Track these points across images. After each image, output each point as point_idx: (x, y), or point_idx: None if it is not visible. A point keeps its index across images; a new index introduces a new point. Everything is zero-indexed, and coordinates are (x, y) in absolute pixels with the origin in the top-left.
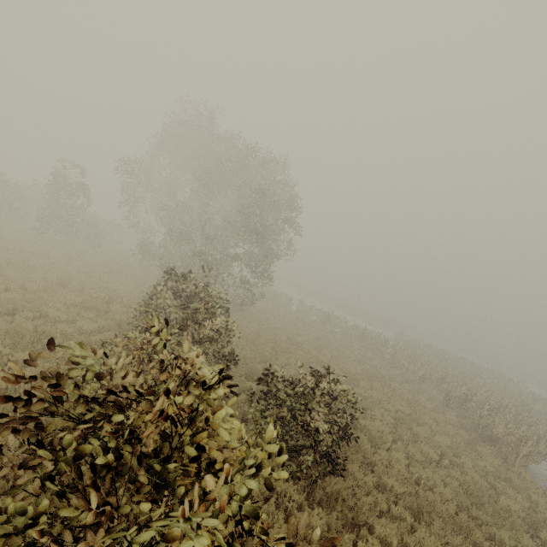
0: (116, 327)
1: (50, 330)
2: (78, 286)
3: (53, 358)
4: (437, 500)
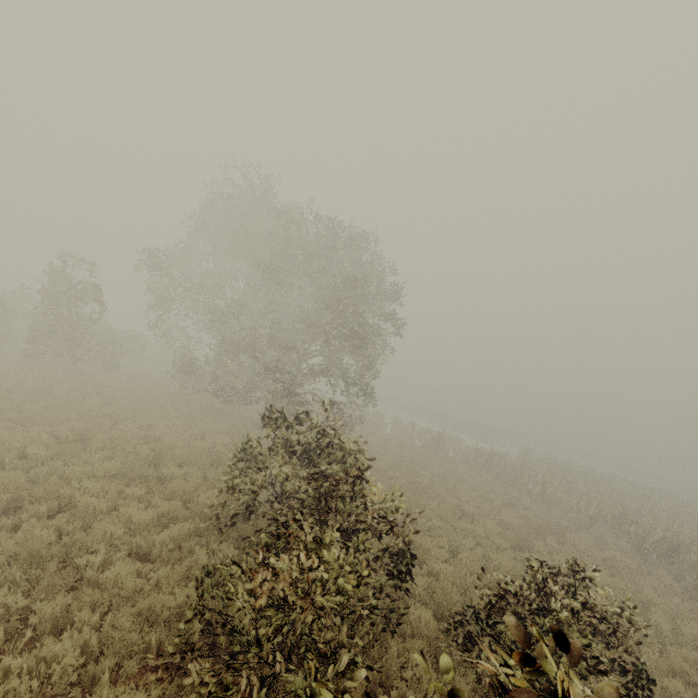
0: (186, 511)
1: (86, 537)
2: (107, 441)
3: (102, 599)
4: None
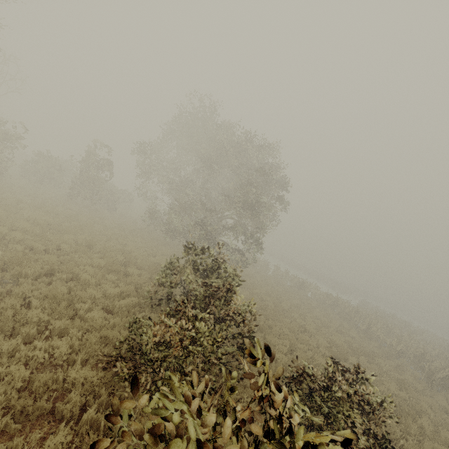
0: (136, 292)
1: (82, 294)
2: (101, 248)
3: (84, 326)
4: None
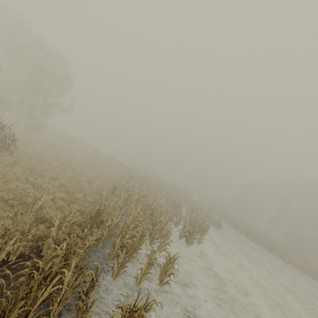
0: None
1: None
2: None
3: None
4: (40, 170)
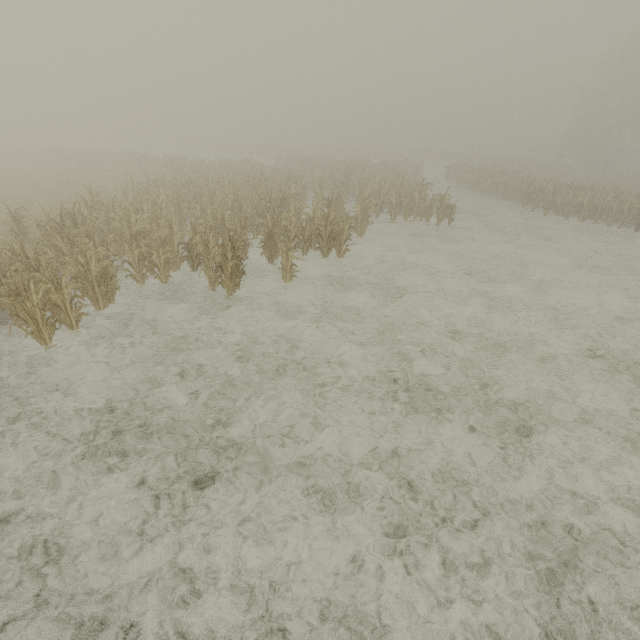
0: None
1: None
2: None
3: None
4: None
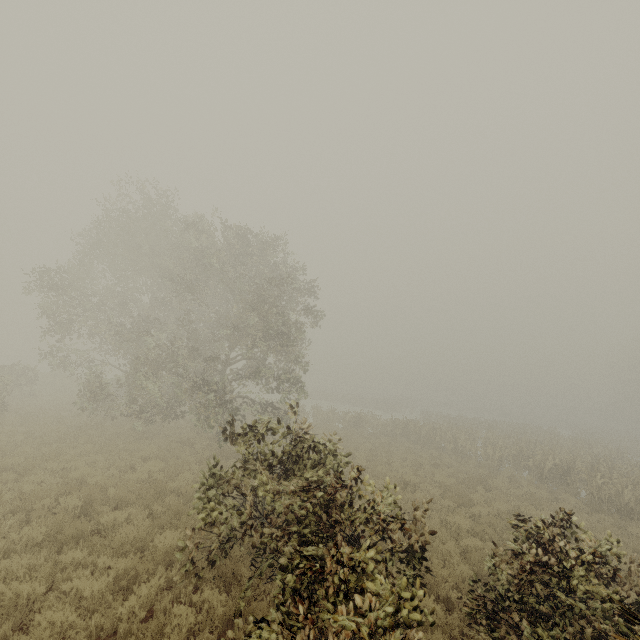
0: (149, 564)
1: None
2: (18, 502)
3: None
4: None
